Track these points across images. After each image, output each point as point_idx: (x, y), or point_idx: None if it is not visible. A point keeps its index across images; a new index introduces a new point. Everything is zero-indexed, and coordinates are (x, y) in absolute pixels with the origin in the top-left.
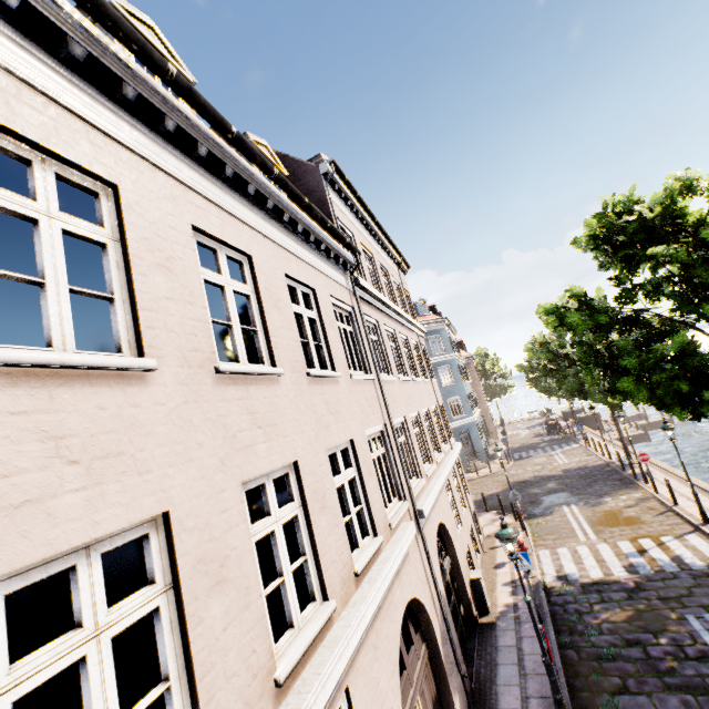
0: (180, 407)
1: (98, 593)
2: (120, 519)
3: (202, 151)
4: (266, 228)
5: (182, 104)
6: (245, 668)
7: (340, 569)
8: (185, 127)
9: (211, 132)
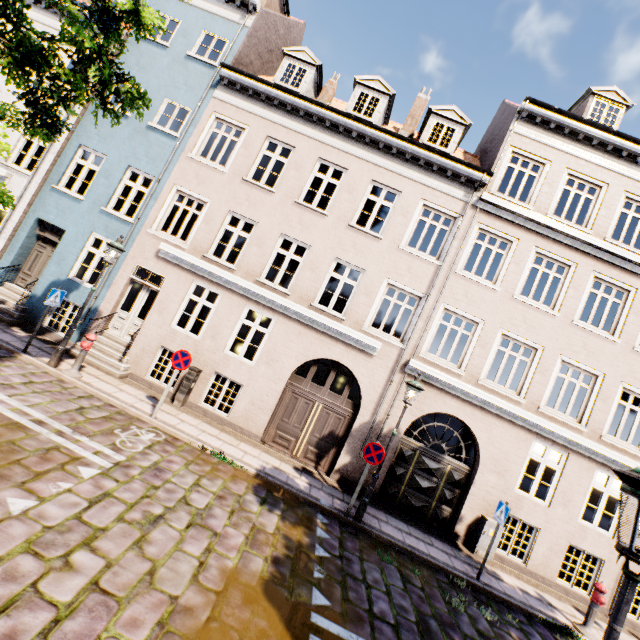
0: (276, 205)
1: (241, 226)
2: (249, 216)
3: (340, 129)
4: (371, 158)
5: (336, 115)
6: (252, 267)
7: (304, 294)
8: (333, 123)
9: (348, 121)
